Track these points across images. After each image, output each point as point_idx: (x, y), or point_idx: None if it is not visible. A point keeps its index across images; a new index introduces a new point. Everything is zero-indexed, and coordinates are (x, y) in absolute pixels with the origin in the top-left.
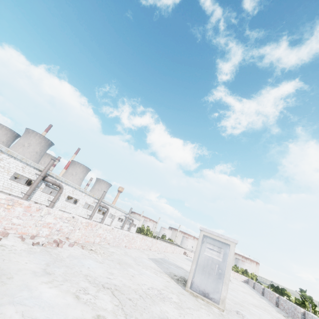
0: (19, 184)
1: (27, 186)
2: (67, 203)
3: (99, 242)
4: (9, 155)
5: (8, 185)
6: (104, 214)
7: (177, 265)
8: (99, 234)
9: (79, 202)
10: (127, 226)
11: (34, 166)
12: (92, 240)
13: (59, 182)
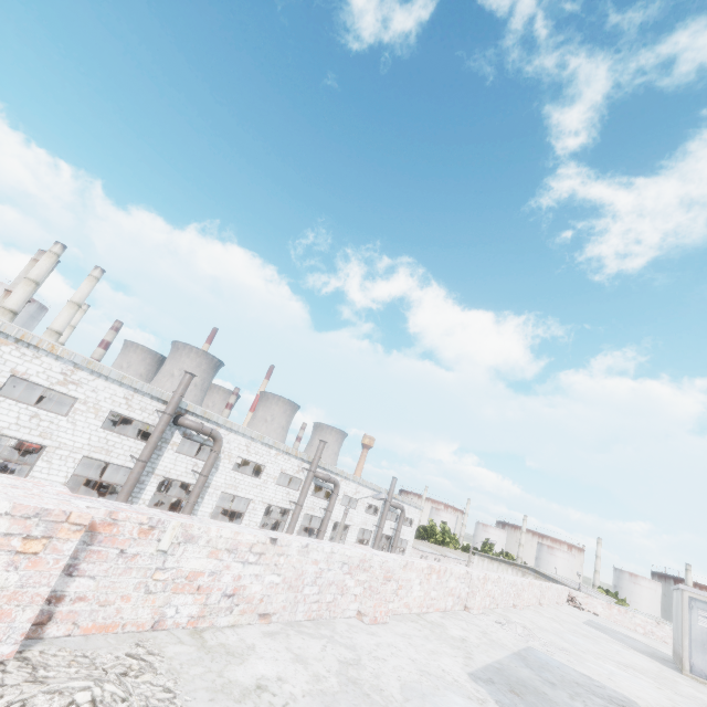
0: (123, 438)
1: (143, 442)
2: (238, 476)
3: (198, 618)
4: (93, 373)
5: (101, 441)
6: (330, 497)
7: (604, 691)
8: (187, 573)
9: (266, 471)
10: (392, 525)
11: (151, 393)
12: (140, 615)
13: (211, 426)
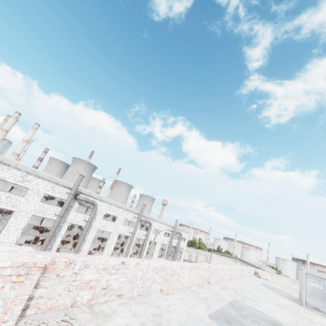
0: (51, 206)
1: (60, 207)
2: (105, 221)
3: (91, 300)
4: (36, 176)
5: (40, 208)
6: (147, 229)
7: (267, 318)
8: (86, 281)
9: (118, 218)
10: (176, 241)
11: (63, 185)
12: (66, 301)
13: (92, 199)
